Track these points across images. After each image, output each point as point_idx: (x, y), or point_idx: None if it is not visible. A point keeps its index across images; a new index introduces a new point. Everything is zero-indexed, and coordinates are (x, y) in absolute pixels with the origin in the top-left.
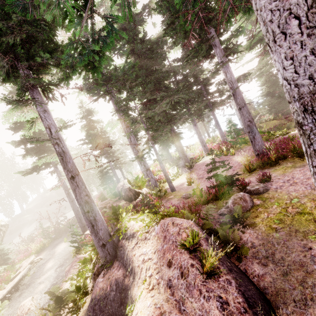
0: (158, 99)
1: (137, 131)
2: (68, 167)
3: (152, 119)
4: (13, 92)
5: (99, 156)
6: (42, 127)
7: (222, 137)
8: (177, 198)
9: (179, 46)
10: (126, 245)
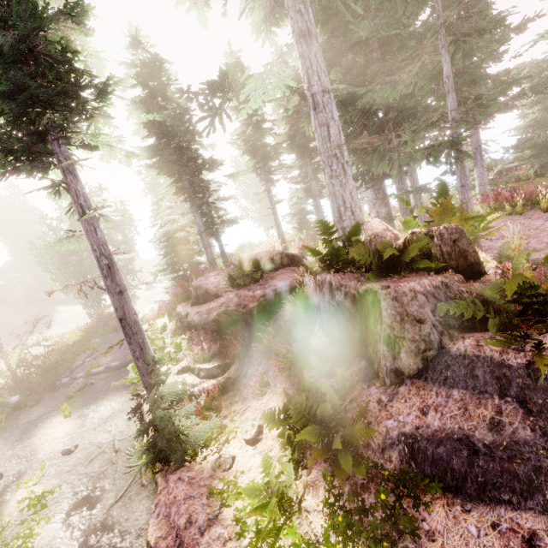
0: (377, 59)
1: (278, 146)
2: None
3: (357, 105)
4: None
5: (174, 193)
6: None
7: (483, 184)
8: None
9: None
10: None
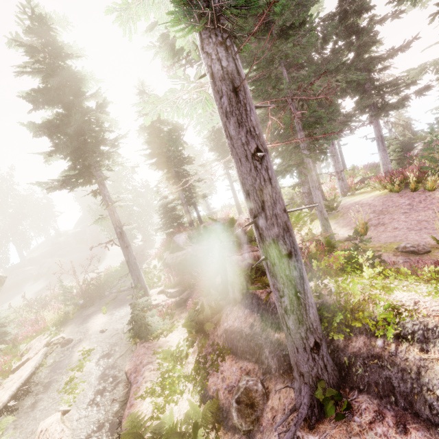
0: None
1: None
2: (249, 121)
3: None
4: (34, 28)
5: (166, 180)
6: (161, 16)
7: (385, 164)
8: (387, 253)
9: (320, 5)
10: (413, 357)
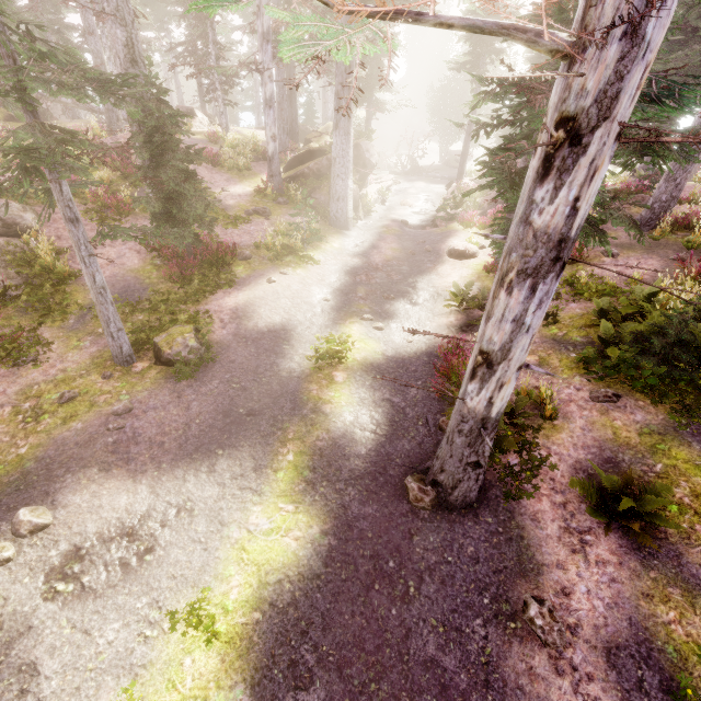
0: None
1: None
2: None
3: None
4: None
5: None
6: None
7: None
8: None
9: None
10: None
